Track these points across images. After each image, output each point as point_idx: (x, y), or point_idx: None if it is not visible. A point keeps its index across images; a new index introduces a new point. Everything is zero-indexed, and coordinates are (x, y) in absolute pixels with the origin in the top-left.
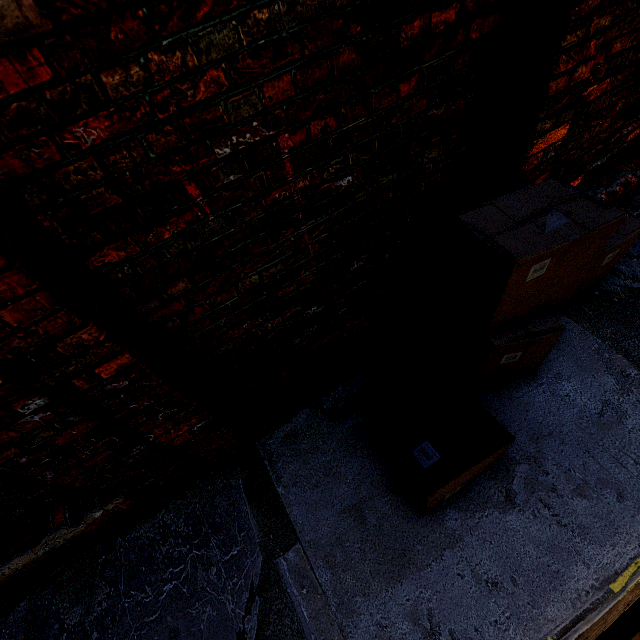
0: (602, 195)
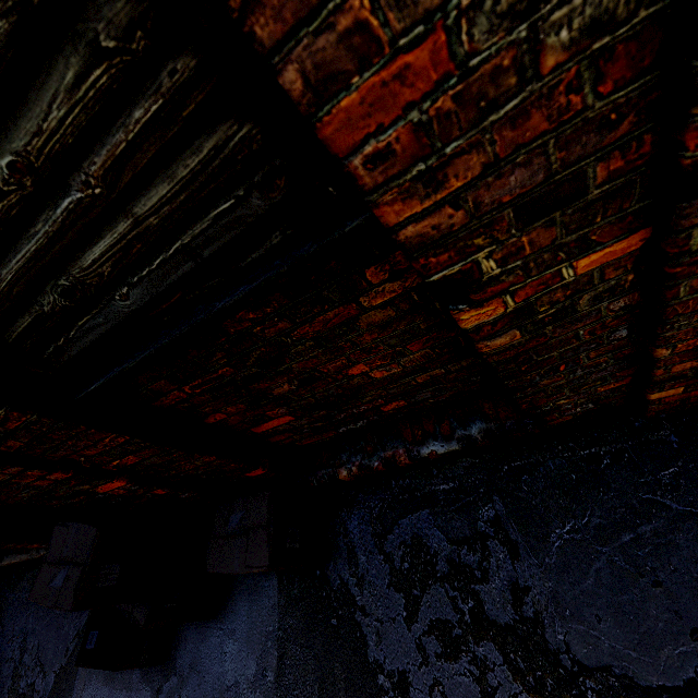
0: (354, 466)
